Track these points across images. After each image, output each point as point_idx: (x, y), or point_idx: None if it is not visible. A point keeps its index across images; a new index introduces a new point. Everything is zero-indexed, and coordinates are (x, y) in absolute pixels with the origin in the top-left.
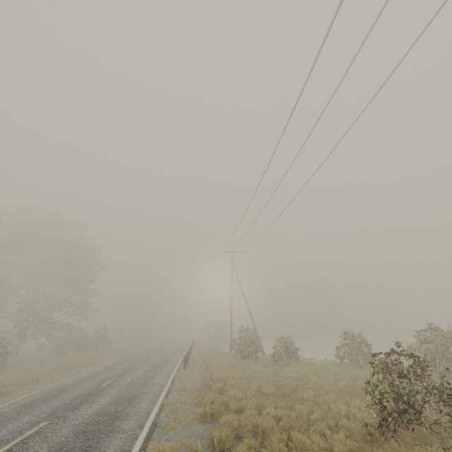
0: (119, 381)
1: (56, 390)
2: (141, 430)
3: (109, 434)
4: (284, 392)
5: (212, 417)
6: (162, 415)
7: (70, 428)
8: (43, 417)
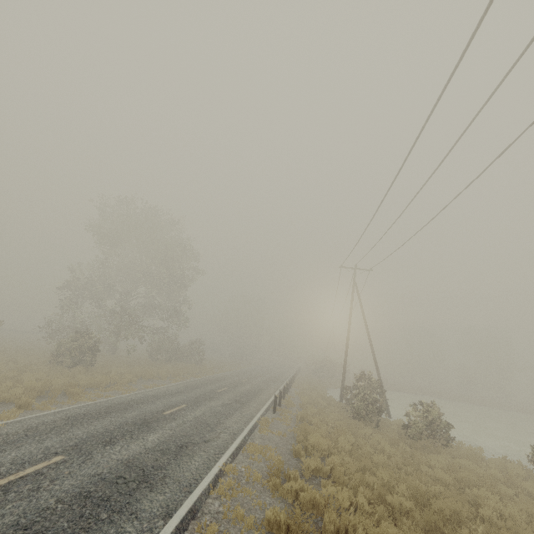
0: (186, 412)
1: (115, 405)
2: (165, 523)
3: (115, 516)
4: (433, 520)
5: (289, 532)
6: (214, 494)
7: (77, 480)
8: (68, 445)
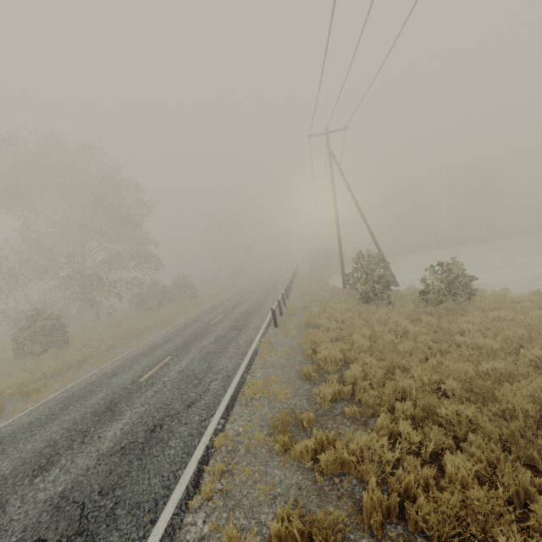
0: (169, 367)
1: (79, 392)
2: None
3: None
4: (516, 429)
5: None
6: (196, 501)
7: None
8: None
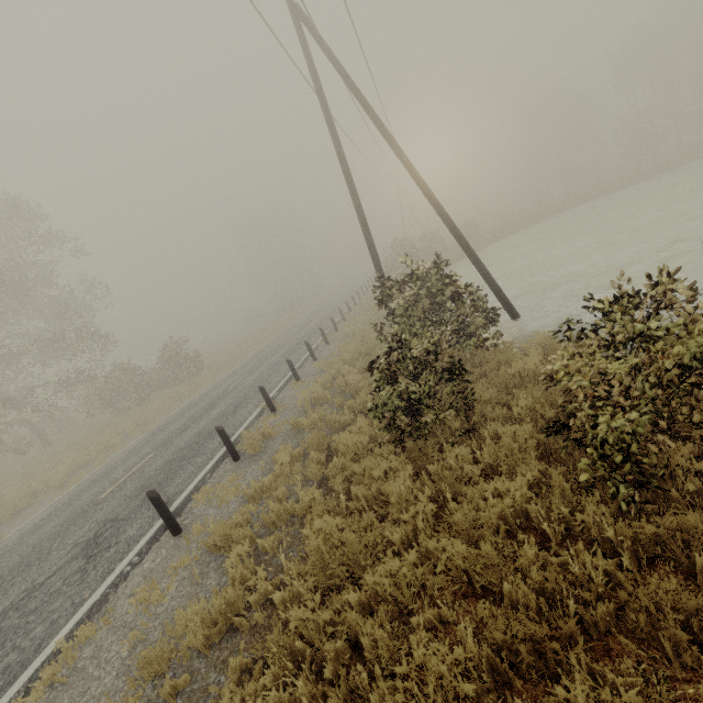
0: None
1: None
2: None
3: None
4: None
5: None
6: None
7: None
8: None
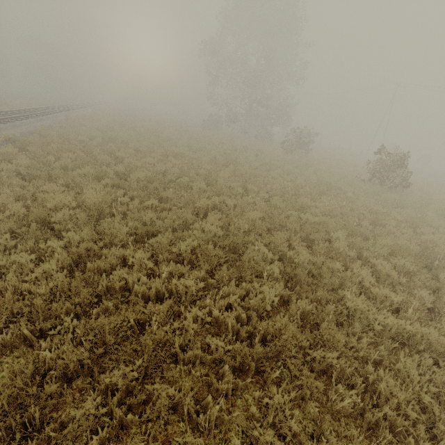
0: None
1: None
2: None
3: None
4: None
5: None
6: None
7: None
8: None
